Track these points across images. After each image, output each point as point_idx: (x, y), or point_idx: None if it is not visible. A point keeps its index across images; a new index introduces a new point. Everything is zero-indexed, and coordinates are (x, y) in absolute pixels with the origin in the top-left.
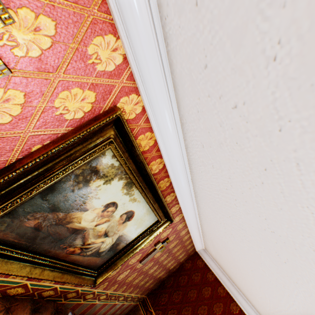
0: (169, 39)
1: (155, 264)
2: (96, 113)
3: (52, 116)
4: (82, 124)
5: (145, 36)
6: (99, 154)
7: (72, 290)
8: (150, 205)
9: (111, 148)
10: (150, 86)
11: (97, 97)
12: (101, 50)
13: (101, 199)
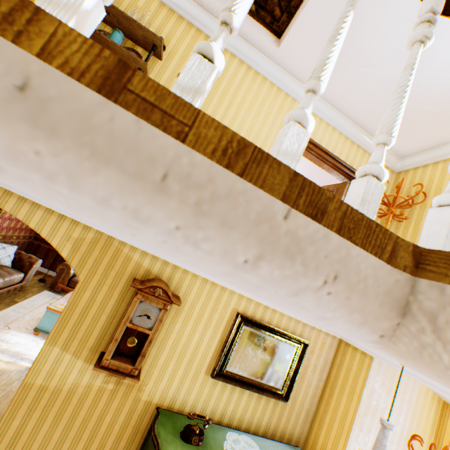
0: None
1: None
2: None
3: None
4: None
5: None
6: None
7: None
8: None
9: None
10: None
11: None
12: None
13: None
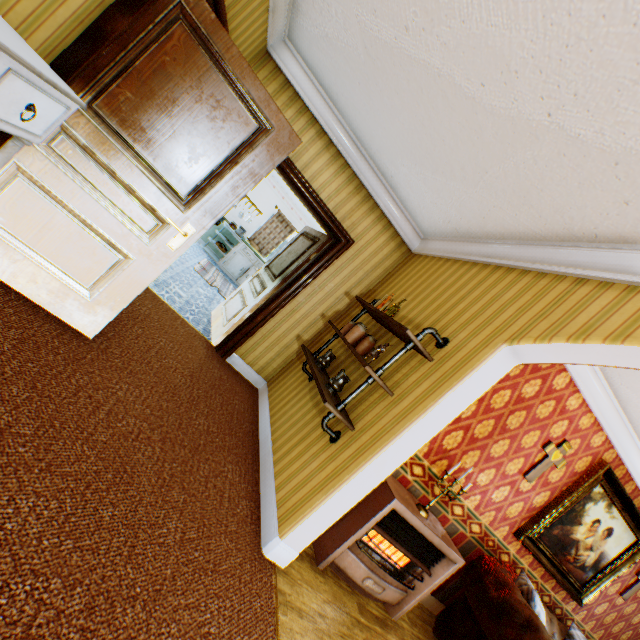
0: (637, 431)
1: (638, 608)
2: (590, 465)
3: (572, 472)
4: (584, 472)
5: (619, 428)
6: (593, 487)
7: (558, 604)
8: (627, 522)
9: (600, 482)
10: (622, 444)
11: (591, 457)
12: (594, 439)
13: (589, 516)
